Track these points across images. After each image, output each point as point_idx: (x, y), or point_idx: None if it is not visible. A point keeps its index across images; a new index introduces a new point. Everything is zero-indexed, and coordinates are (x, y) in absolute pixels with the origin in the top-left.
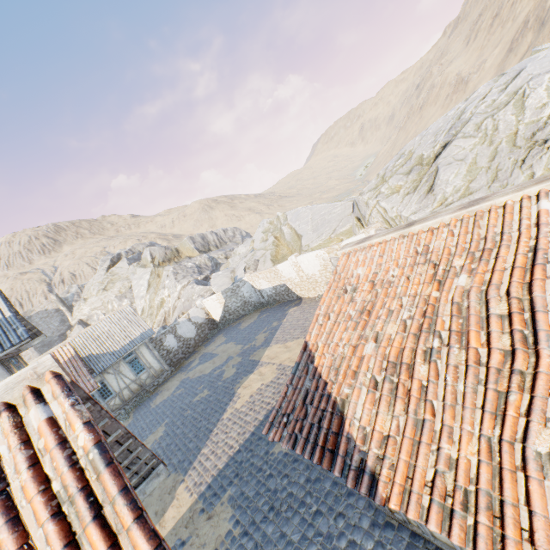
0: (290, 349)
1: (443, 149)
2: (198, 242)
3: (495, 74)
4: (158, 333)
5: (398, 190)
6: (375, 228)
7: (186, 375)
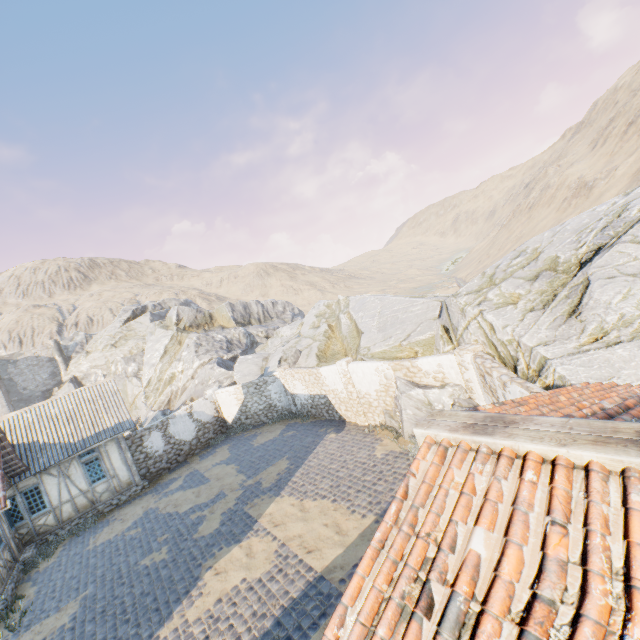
0: (307, 516)
1: (596, 254)
2: (237, 311)
3: (629, 183)
4: (154, 418)
5: (515, 300)
6: (473, 351)
7: (156, 501)
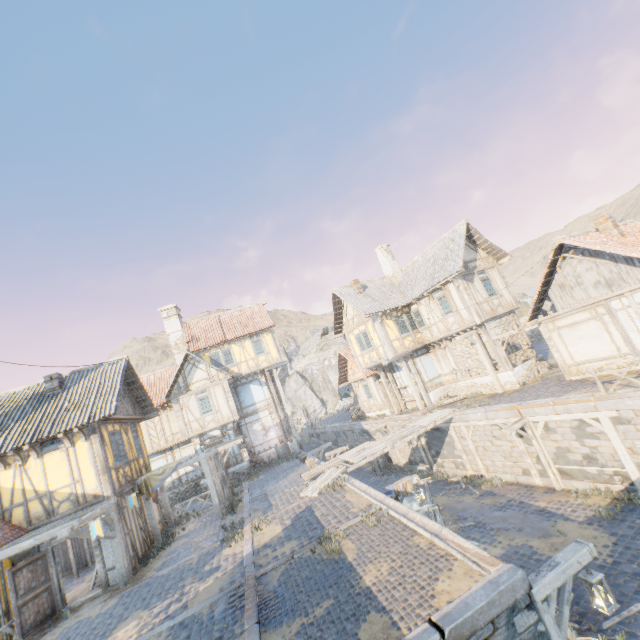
0: None
1: None
2: None
3: None
4: None
5: None
6: None
7: None
